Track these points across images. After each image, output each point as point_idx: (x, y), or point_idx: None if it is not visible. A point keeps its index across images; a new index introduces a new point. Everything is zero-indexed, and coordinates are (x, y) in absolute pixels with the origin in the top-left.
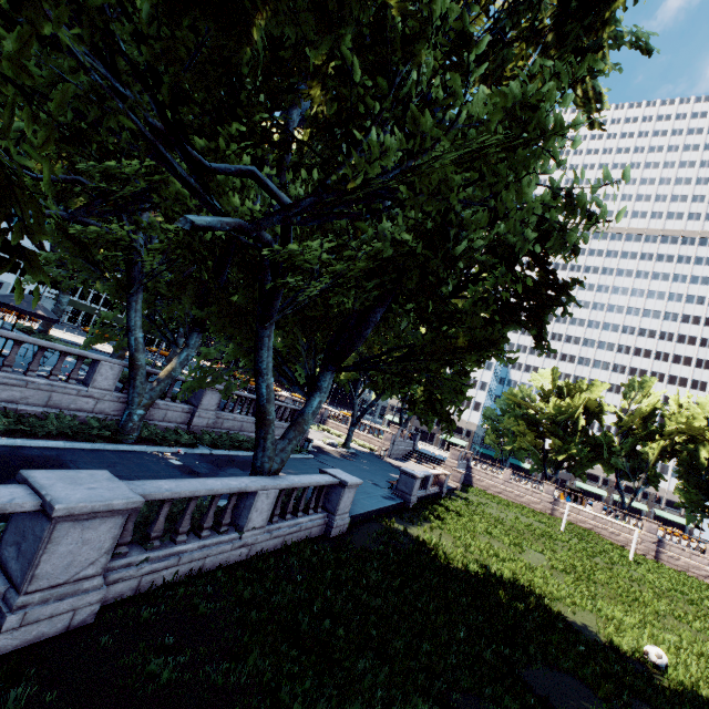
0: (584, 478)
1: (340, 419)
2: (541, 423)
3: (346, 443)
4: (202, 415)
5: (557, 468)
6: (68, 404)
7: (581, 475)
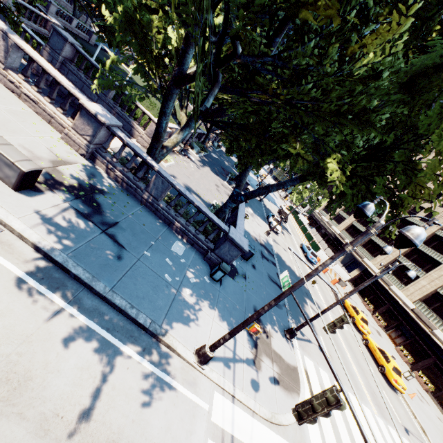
0: None
1: None
2: None
3: None
4: None
5: None
6: None
7: None
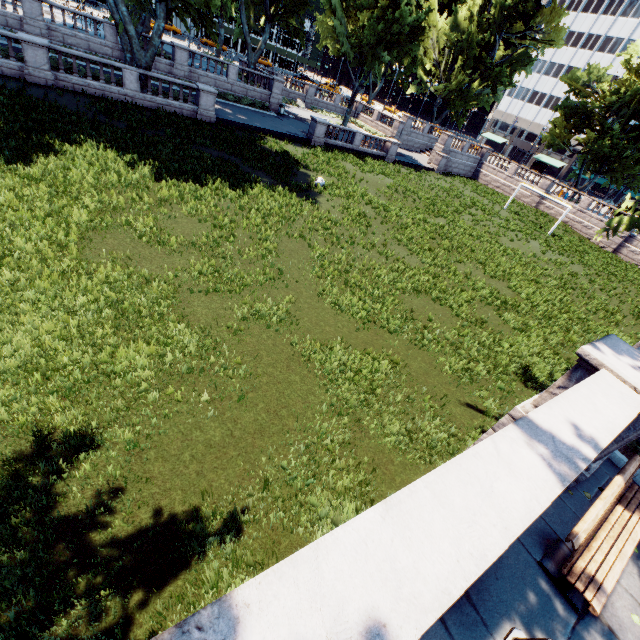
0: (620, 183)
1: (385, 118)
2: (593, 114)
3: (342, 124)
4: (179, 69)
5: (596, 172)
6: (99, 51)
7: (618, 180)
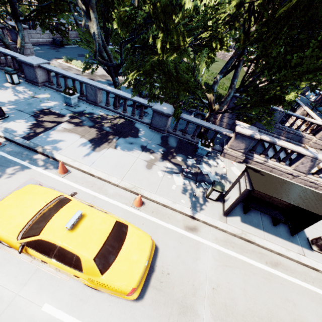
0: None
1: None
2: None
3: None
4: None
5: None
6: None
7: None
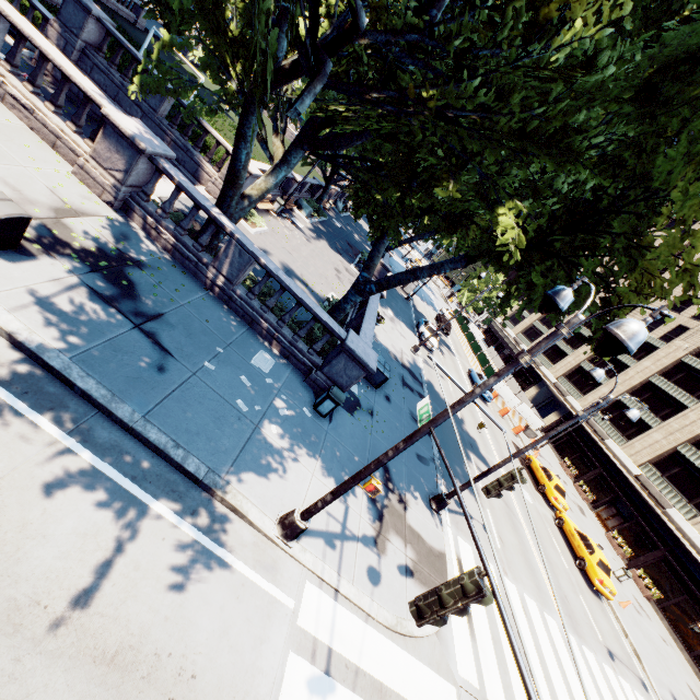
0: None
1: None
2: None
3: None
4: None
5: None
6: None
7: None
